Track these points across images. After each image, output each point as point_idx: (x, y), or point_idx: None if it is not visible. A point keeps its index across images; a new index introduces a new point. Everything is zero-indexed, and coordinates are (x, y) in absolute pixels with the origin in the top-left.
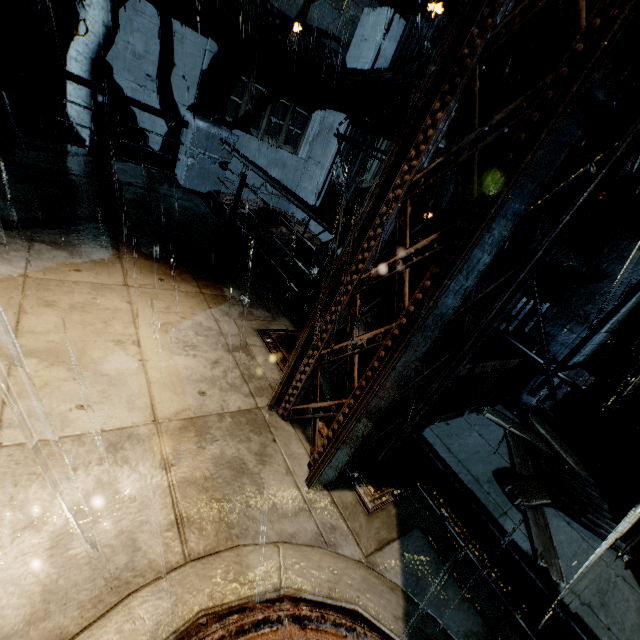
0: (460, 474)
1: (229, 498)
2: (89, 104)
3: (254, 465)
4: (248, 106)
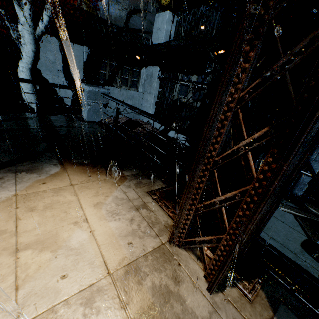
0: (284, 252)
1: (167, 318)
2: (33, 91)
3: (174, 287)
4: (109, 73)
